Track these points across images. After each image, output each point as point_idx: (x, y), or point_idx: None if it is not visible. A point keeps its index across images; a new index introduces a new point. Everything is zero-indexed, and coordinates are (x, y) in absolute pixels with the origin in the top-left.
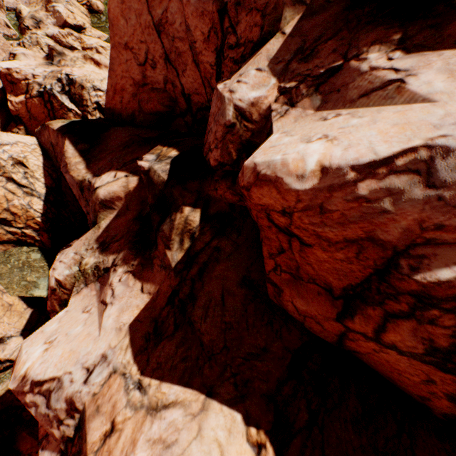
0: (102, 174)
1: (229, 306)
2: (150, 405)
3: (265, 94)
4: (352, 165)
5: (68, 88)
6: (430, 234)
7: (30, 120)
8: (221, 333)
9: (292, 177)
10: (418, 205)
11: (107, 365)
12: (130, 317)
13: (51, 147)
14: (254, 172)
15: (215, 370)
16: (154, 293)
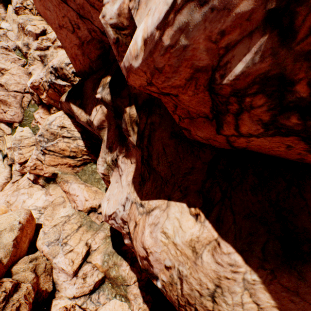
0: (91, 113)
1: (168, 152)
2: (146, 211)
3: (122, 0)
4: (157, 26)
5: (57, 74)
6: (222, 42)
7: (55, 103)
8: (168, 168)
9: (133, 60)
10: (201, 27)
11: (129, 201)
12: (130, 177)
13: (69, 111)
14: (125, 68)
15: (170, 188)
16: (135, 162)
